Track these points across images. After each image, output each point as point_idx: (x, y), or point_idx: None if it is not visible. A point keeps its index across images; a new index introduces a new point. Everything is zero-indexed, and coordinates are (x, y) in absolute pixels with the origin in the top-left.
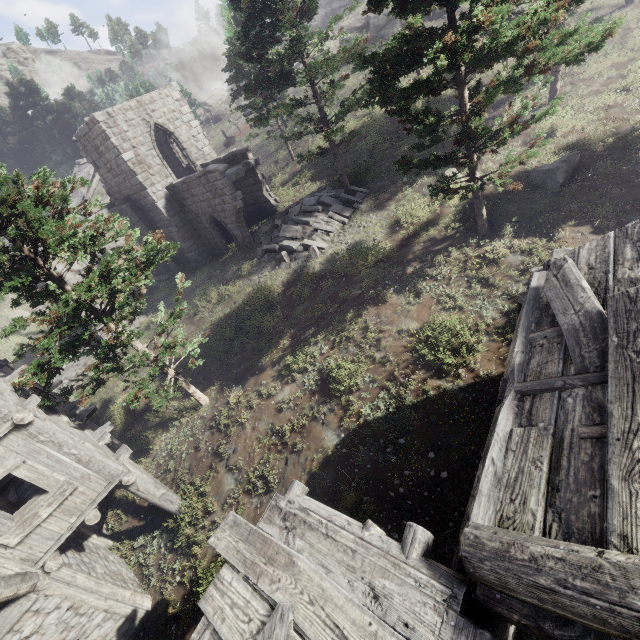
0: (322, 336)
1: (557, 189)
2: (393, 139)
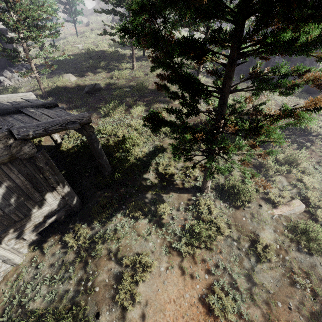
0: None
1: (84, 93)
2: (88, 58)
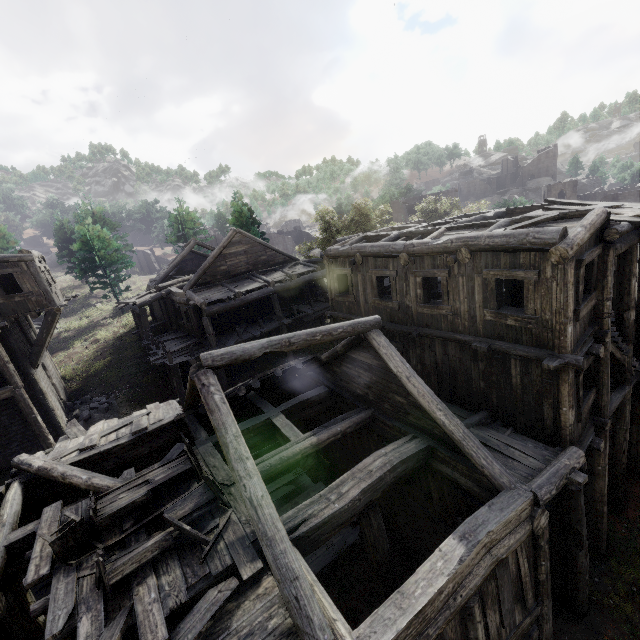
0: (79, 338)
1: None
2: None
